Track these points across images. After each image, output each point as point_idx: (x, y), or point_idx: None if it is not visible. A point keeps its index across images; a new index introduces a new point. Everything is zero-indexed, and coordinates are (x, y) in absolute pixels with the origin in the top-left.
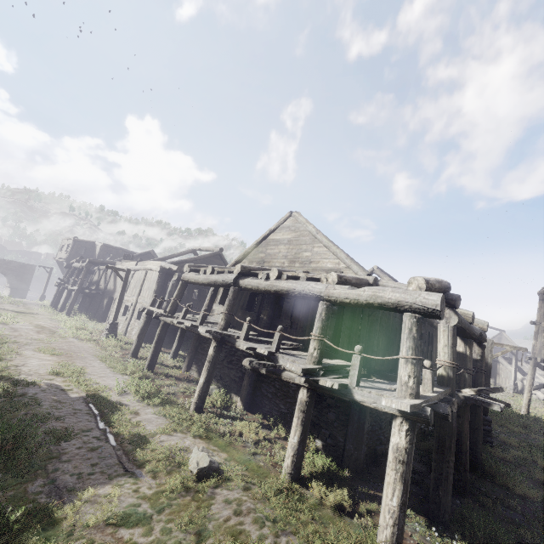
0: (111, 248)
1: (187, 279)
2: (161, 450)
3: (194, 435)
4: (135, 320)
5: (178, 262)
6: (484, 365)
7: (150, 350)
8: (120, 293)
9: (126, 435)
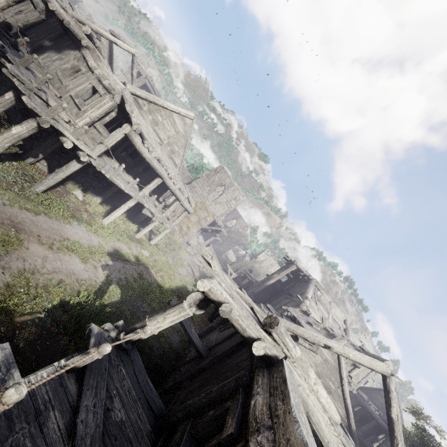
0: None
1: (134, 142)
2: (140, 257)
3: (130, 243)
4: None
5: None
6: None
7: (57, 180)
8: None
9: (136, 261)
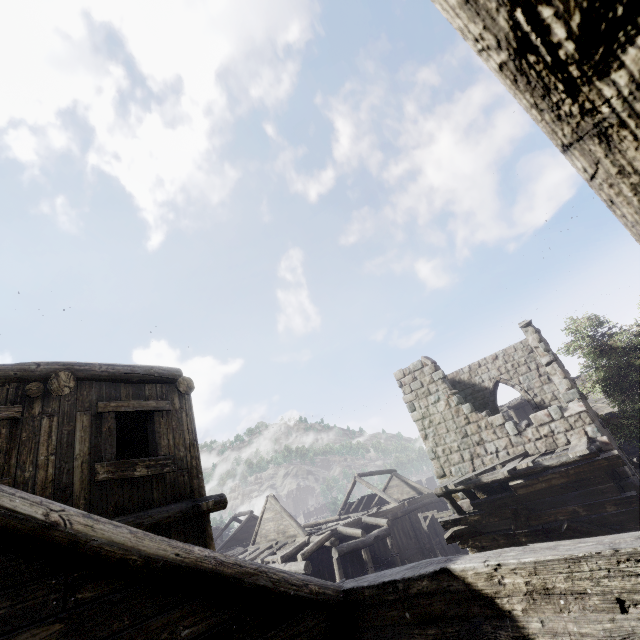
0: None
1: None
2: None
3: None
4: None
5: (222, 546)
6: (395, 549)
7: None
8: None
9: None
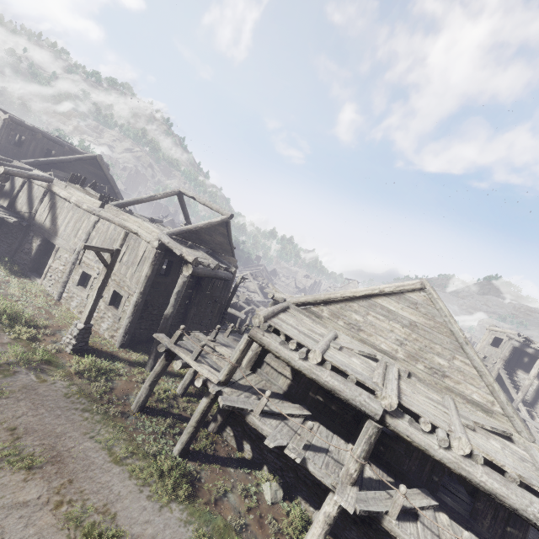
0: (23, 127)
1: (263, 344)
2: None
3: None
4: (107, 308)
5: (181, 232)
6: None
7: (188, 430)
8: (99, 285)
9: None
